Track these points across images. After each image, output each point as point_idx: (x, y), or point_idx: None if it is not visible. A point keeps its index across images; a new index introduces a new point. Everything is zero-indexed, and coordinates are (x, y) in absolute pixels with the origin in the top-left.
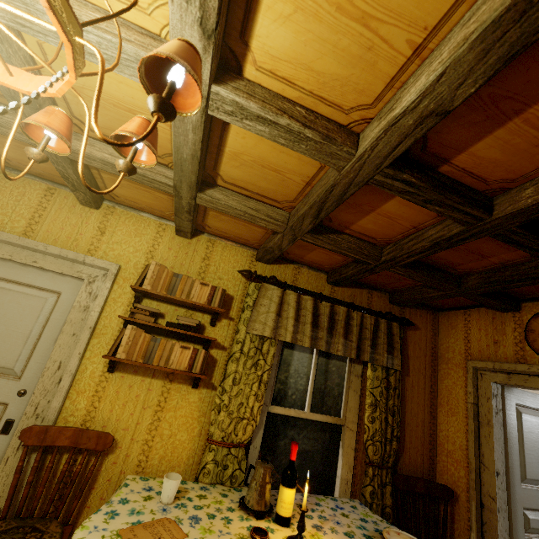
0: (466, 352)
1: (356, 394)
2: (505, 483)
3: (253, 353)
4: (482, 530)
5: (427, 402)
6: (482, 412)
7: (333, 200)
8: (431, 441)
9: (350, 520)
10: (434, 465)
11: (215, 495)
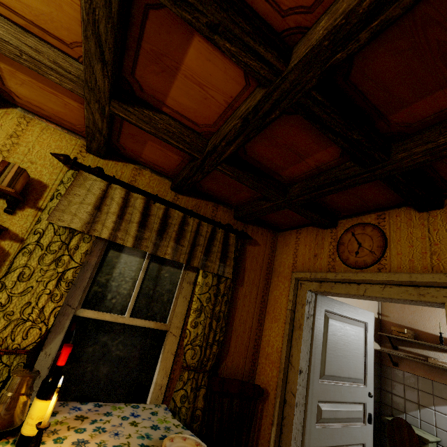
0: (293, 265)
1: (185, 300)
2: (306, 380)
3: (58, 247)
4: (282, 424)
5: (257, 310)
6: (297, 317)
7: (104, 19)
8: (255, 346)
9: (137, 428)
10: (255, 367)
11: None
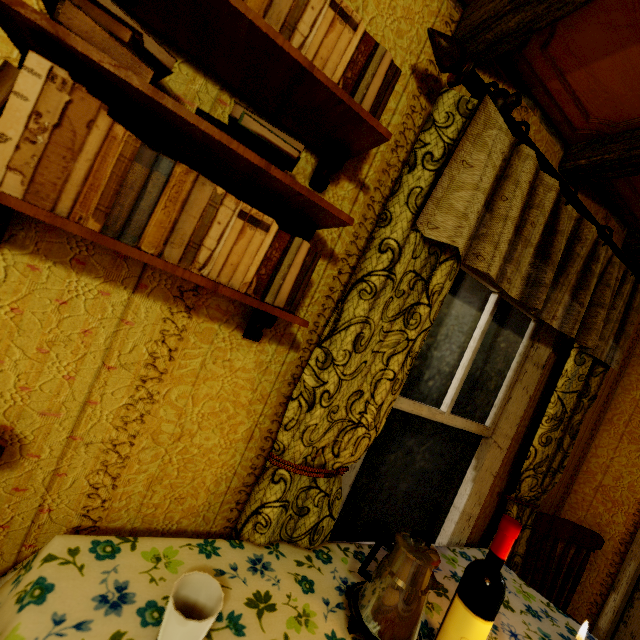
0: None
1: (526, 394)
2: None
3: (407, 285)
4: (633, 596)
5: (594, 415)
6: None
7: None
8: (576, 466)
9: (519, 617)
10: (566, 494)
11: (287, 589)
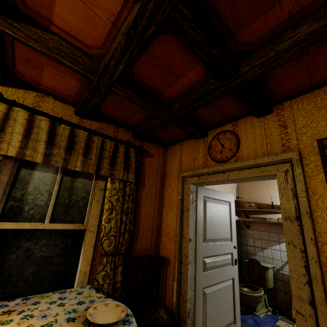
0: (180, 168)
1: (99, 203)
2: (194, 245)
3: None
4: (180, 278)
5: (156, 204)
6: (185, 204)
7: None
8: (158, 230)
9: (64, 307)
10: (158, 245)
11: None
